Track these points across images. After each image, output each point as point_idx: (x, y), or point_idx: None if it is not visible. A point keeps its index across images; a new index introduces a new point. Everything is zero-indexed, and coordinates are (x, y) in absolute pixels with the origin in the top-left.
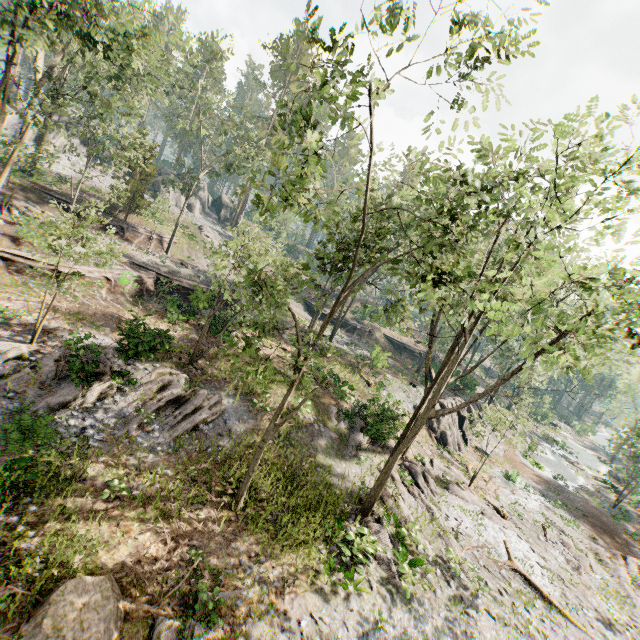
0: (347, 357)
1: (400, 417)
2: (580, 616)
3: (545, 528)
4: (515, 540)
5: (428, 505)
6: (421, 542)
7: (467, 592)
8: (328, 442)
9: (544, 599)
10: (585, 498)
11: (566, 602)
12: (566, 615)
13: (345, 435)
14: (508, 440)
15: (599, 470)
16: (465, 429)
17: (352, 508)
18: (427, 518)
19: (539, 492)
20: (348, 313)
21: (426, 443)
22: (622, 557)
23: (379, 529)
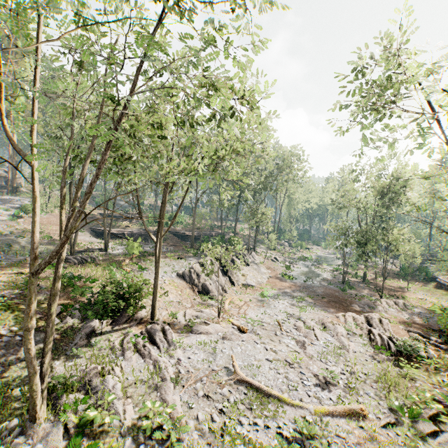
0: (117, 258)
1: (141, 287)
2: (299, 392)
3: (280, 323)
4: (251, 348)
5: (156, 359)
6: (119, 412)
7: (164, 446)
8: (37, 347)
9: (265, 395)
10: (325, 286)
11: (288, 385)
12: (284, 400)
13: (72, 329)
14: (272, 269)
15: (336, 264)
16: (231, 274)
17: (25, 418)
18: (146, 375)
19: (290, 296)
20: (135, 226)
21: (189, 299)
22: (344, 316)
23: (50, 429)
